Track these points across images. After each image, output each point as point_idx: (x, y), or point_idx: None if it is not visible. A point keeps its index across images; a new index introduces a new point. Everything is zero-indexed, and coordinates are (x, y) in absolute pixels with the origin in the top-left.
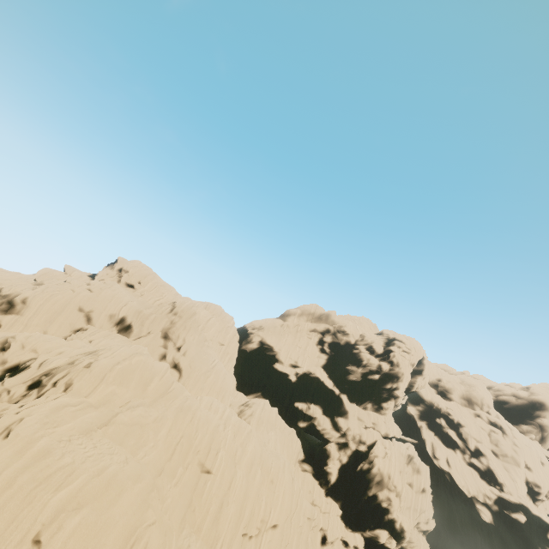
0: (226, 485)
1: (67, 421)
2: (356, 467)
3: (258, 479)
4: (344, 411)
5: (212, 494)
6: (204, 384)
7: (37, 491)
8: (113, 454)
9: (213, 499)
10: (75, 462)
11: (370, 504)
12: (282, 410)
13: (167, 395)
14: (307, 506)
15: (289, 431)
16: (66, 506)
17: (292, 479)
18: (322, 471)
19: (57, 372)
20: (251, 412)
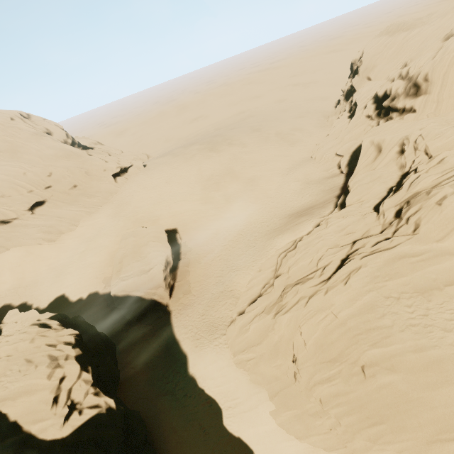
0: None
1: (402, 274)
2: None
3: None
4: None
5: None
6: None
7: (358, 338)
8: (450, 330)
9: None
10: (392, 327)
11: None
12: None
13: None
14: None
15: None
16: (379, 362)
17: None
18: None
19: (411, 204)
20: None
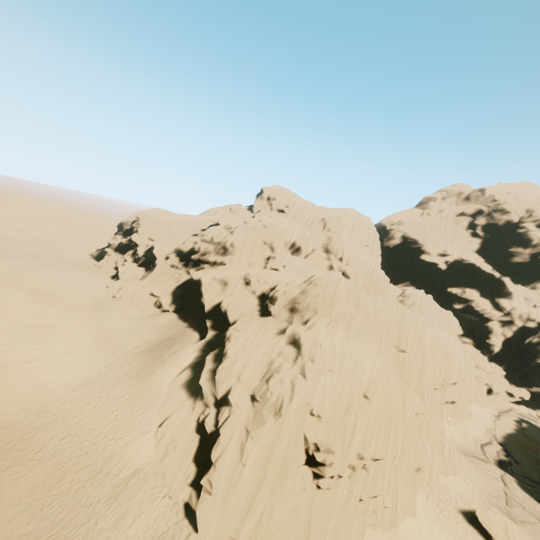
0: (420, 360)
1: (334, 333)
2: (523, 340)
3: (439, 354)
4: (506, 292)
5: (411, 366)
6: (370, 286)
7: (354, 374)
8: (369, 351)
9: (413, 369)
10: (359, 358)
11: (538, 369)
12: (433, 295)
13: (360, 302)
14: (473, 369)
15: (446, 313)
16: (370, 381)
17: (464, 352)
18: (483, 343)
19: (303, 301)
20: (412, 302)
